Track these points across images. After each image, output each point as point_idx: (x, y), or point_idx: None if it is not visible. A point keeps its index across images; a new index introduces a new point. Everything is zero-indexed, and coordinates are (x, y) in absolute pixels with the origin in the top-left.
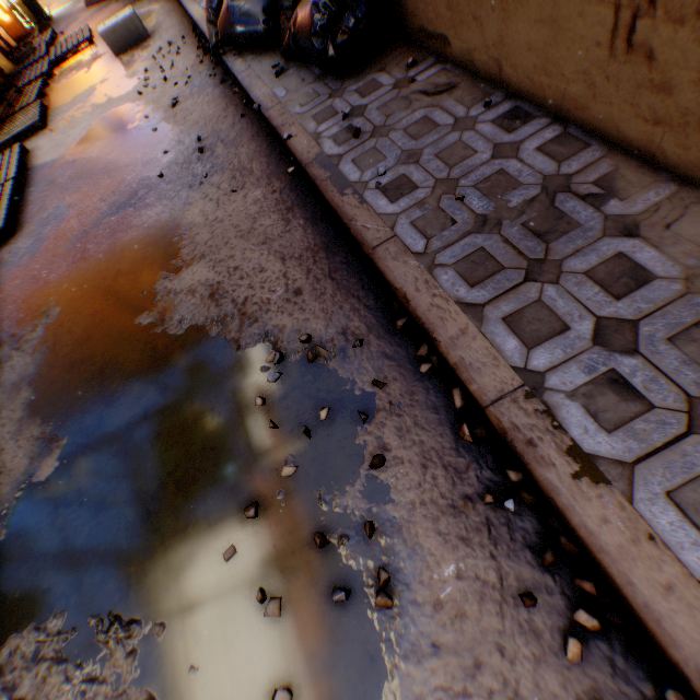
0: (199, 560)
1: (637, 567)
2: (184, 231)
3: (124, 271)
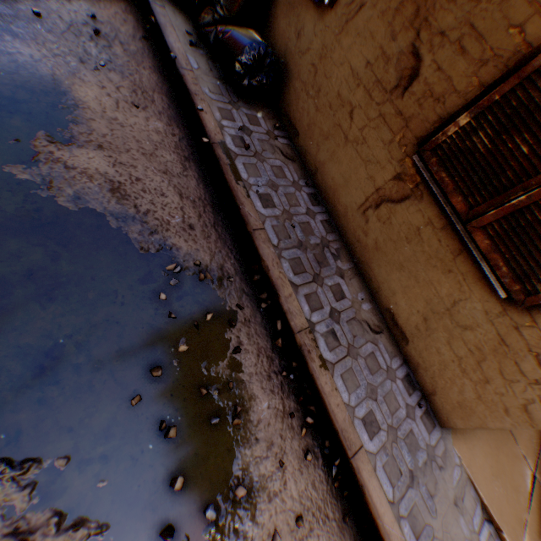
0: (106, 406)
1: (332, 399)
2: (76, 105)
3: None
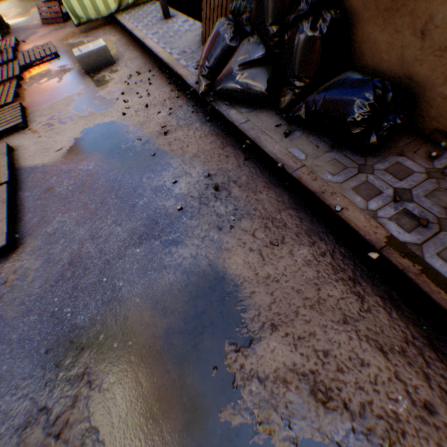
0: None
1: None
2: (234, 285)
3: (175, 329)
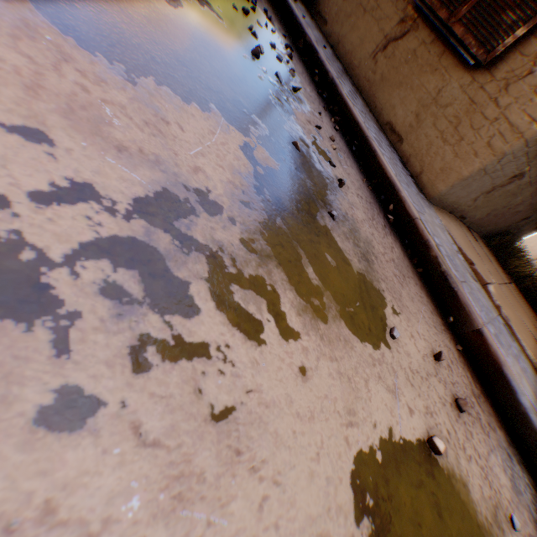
0: None
1: (354, 110)
2: None
3: None
